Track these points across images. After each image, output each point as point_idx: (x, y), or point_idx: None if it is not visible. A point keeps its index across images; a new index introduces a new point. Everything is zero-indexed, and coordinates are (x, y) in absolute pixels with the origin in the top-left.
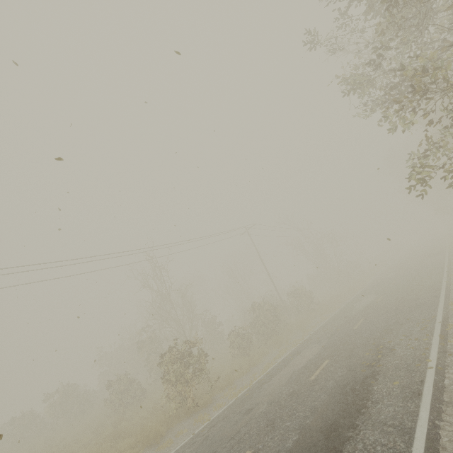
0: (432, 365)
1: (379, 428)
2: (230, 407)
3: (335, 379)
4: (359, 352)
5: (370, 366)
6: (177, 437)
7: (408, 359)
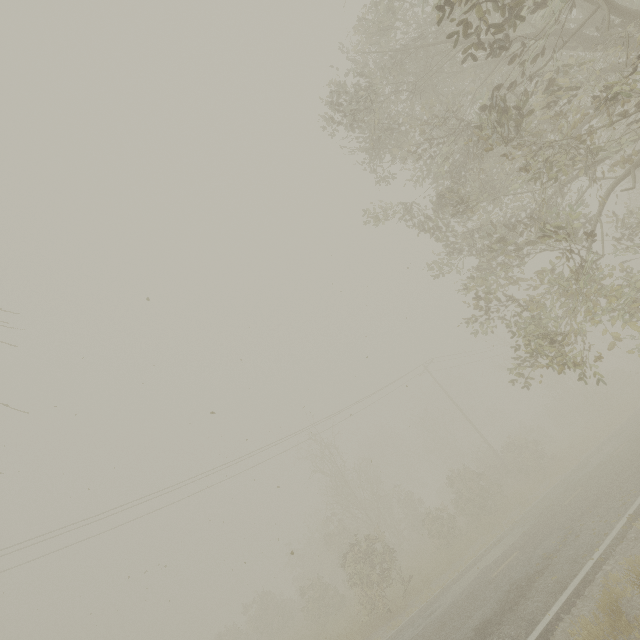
0: (595, 556)
1: (516, 623)
2: (418, 611)
3: (511, 575)
4: (548, 540)
5: (547, 558)
6: None
7: (582, 548)
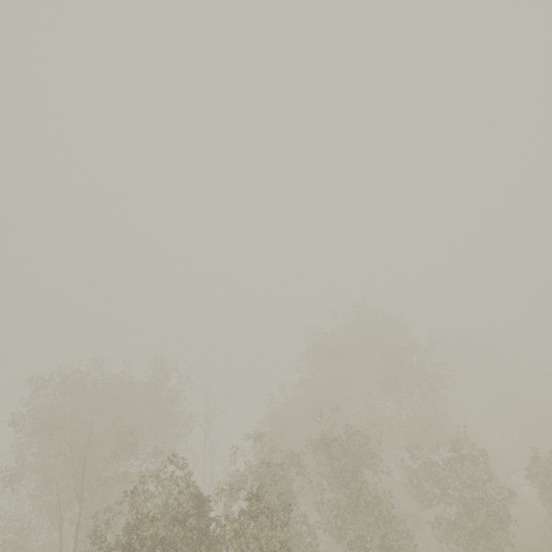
0: None
1: None
2: None
3: None
4: None
5: None
6: None
7: None
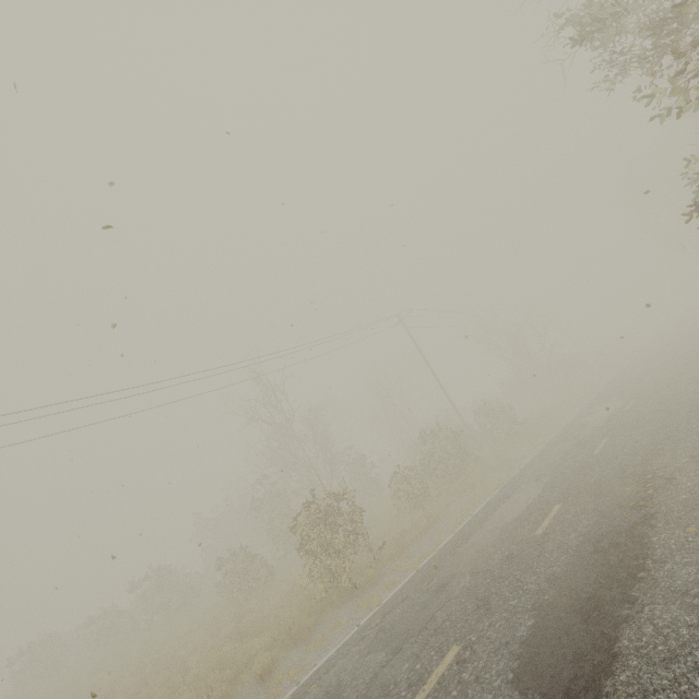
0: None
1: (676, 600)
2: (410, 584)
3: (578, 530)
4: (613, 487)
5: (637, 507)
6: (333, 631)
7: None
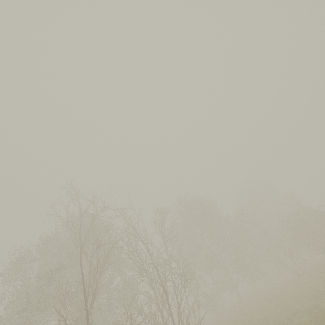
0: None
1: None
2: None
3: None
4: None
5: None
6: None
7: None
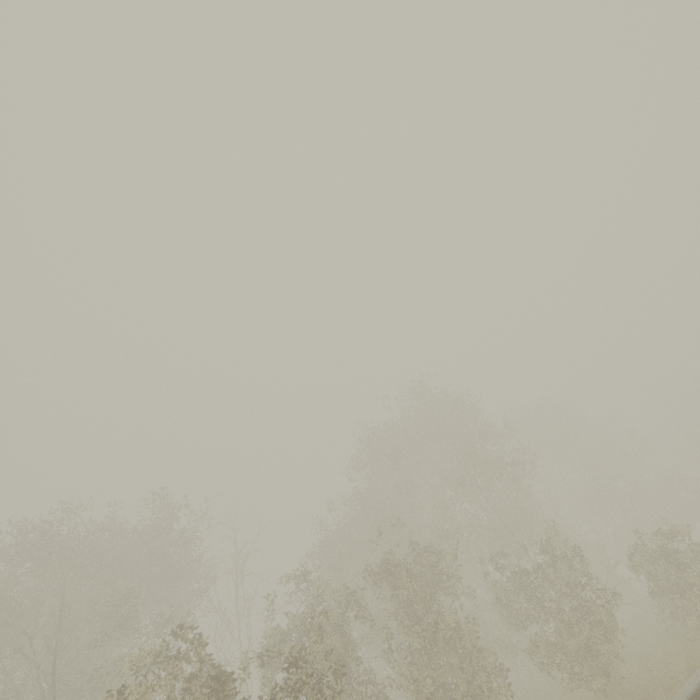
0: None
1: None
2: None
3: None
4: None
5: None
6: None
7: None
